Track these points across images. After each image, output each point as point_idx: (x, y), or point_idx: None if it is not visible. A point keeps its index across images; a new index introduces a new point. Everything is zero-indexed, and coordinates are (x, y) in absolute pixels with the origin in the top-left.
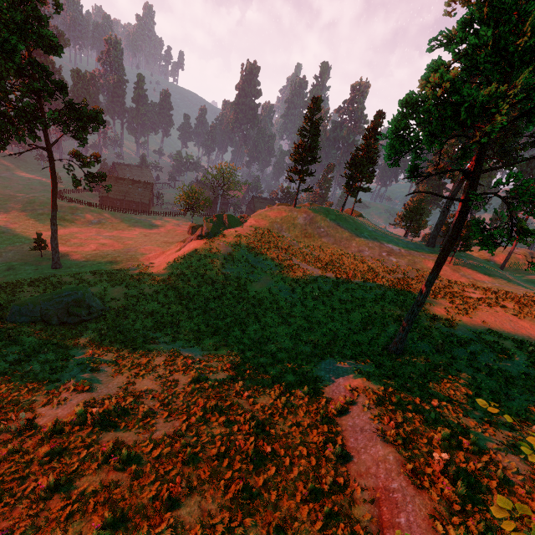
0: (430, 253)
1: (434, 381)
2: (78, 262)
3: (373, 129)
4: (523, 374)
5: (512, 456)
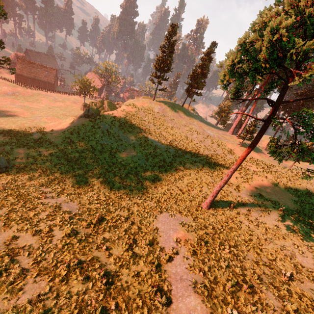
0: (230, 138)
1: (227, 230)
2: None
3: (208, 54)
4: (276, 226)
5: (270, 293)
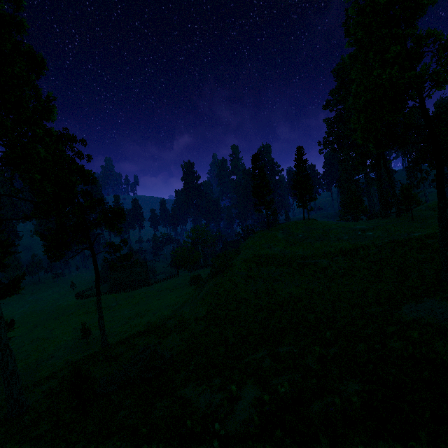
0: (391, 220)
1: None
2: (119, 336)
3: (299, 158)
4: None
5: None
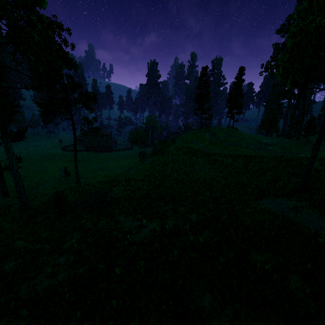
0: (291, 141)
1: None
2: (87, 179)
3: (239, 77)
4: None
5: None
